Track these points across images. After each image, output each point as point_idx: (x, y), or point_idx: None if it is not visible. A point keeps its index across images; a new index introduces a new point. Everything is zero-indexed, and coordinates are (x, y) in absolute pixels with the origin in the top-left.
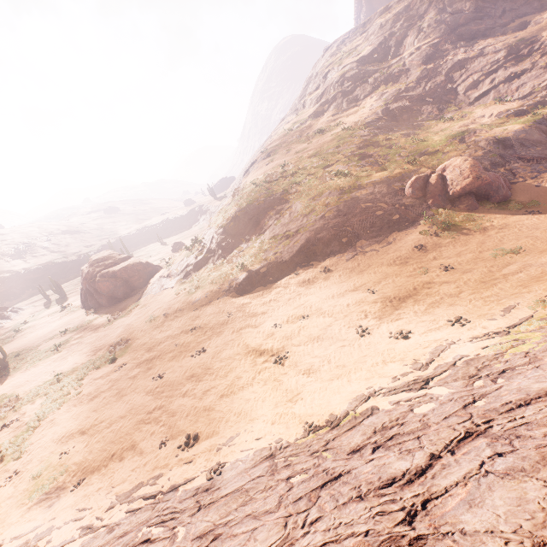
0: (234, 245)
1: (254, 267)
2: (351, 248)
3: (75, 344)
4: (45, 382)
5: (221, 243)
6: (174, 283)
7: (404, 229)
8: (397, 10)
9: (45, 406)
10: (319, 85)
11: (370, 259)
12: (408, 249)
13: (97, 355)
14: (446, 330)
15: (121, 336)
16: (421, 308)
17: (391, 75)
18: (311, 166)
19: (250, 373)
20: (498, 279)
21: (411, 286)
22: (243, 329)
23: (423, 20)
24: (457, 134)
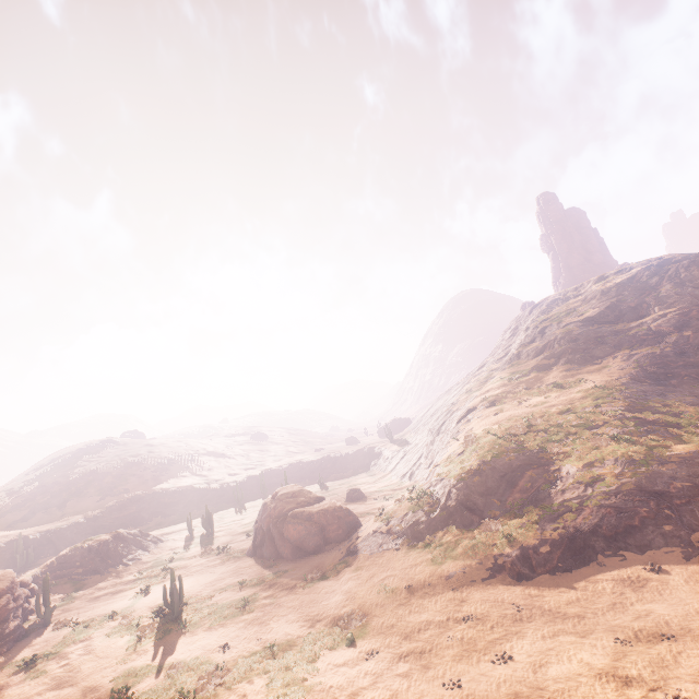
0: (485, 507)
1: (528, 542)
2: (684, 541)
3: (269, 604)
4: (252, 653)
5: (465, 500)
6: (399, 543)
7: None
8: (619, 281)
9: (275, 690)
10: (534, 338)
11: None
12: None
13: (317, 627)
14: None
15: (348, 606)
16: None
17: (634, 337)
18: (567, 423)
19: None
20: None
21: None
22: (559, 635)
23: (658, 290)
24: None
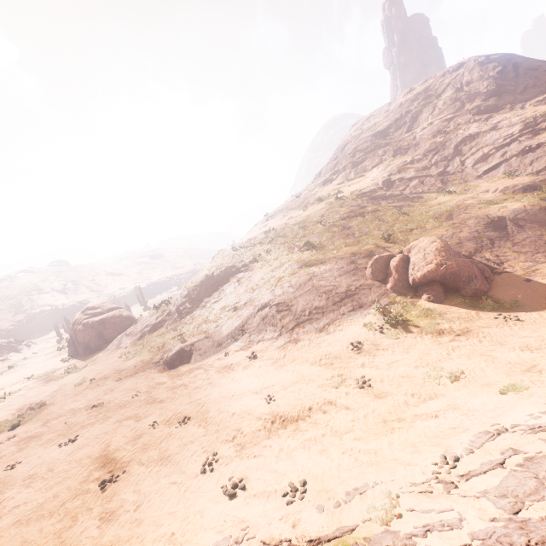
0: (189, 311)
1: (190, 339)
2: (287, 332)
3: (20, 395)
4: None
5: (180, 306)
6: (129, 343)
7: (351, 317)
8: (418, 91)
9: None
10: (337, 156)
11: (299, 350)
12: (342, 345)
13: (15, 415)
14: (270, 503)
15: (46, 397)
16: (291, 445)
17: (400, 148)
18: (290, 234)
19: (69, 494)
20: (402, 421)
21: (309, 403)
22: (127, 419)
23: (440, 98)
24: (446, 210)
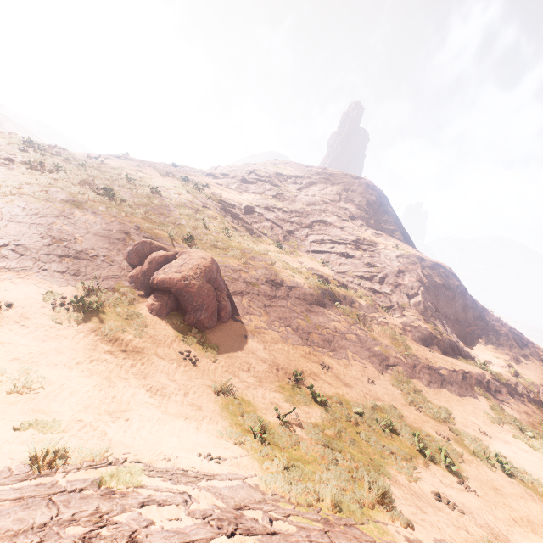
0: None
1: None
2: None
3: None
4: None
5: None
6: None
7: (49, 277)
8: (327, 171)
9: None
10: (242, 167)
11: None
12: None
13: None
14: None
15: None
16: None
17: (282, 194)
18: (112, 175)
19: None
20: None
21: None
22: None
23: (333, 186)
24: (257, 251)
